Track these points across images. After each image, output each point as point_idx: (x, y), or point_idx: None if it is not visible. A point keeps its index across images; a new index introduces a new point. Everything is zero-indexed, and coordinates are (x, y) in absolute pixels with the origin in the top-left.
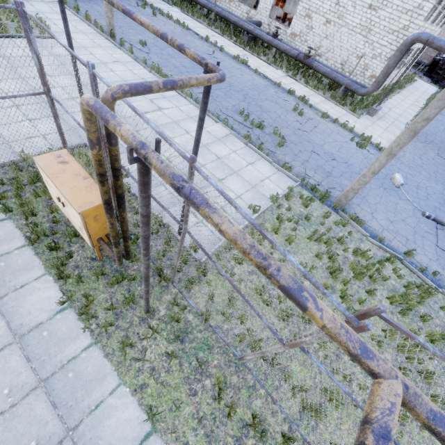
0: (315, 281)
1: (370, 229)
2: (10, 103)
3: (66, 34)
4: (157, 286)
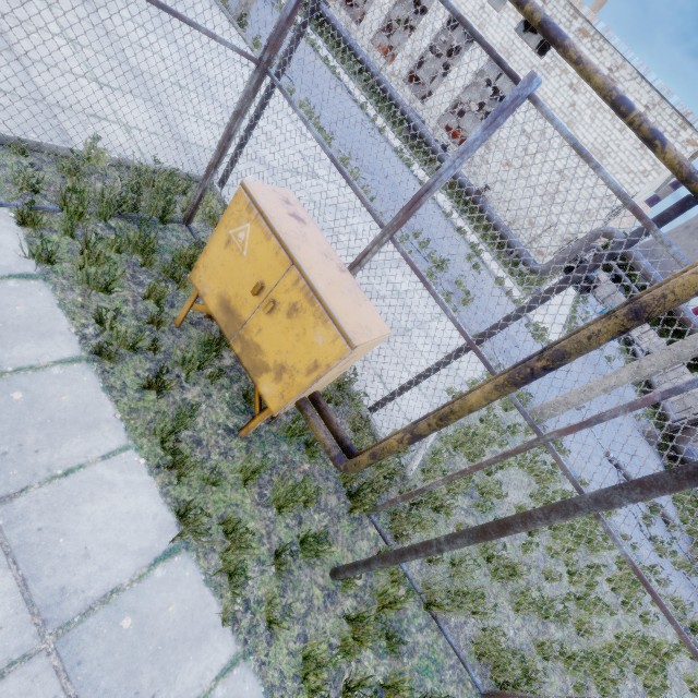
0: None
1: (568, 463)
2: (58, 29)
3: None
4: (345, 517)
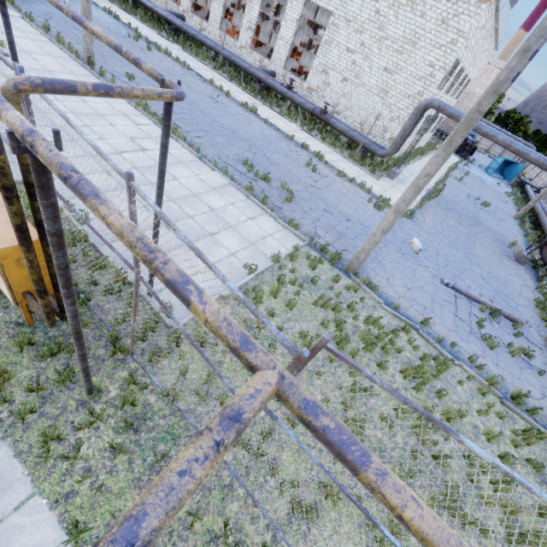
0: (254, 309)
1: (385, 295)
2: None
3: (8, 42)
4: (110, 360)
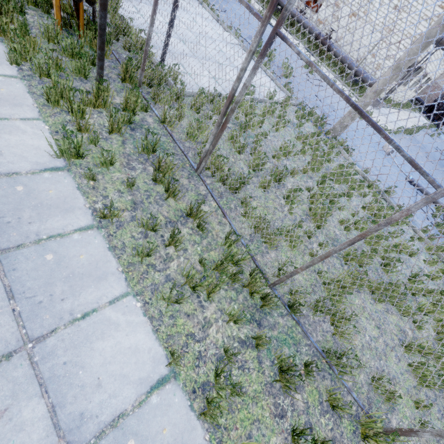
0: None
1: (357, 163)
2: None
3: None
4: (119, 83)
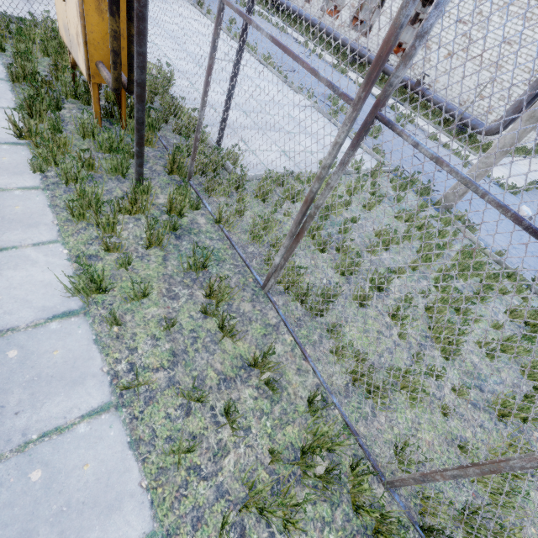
0: None
1: (484, 242)
2: None
3: None
4: (165, 177)
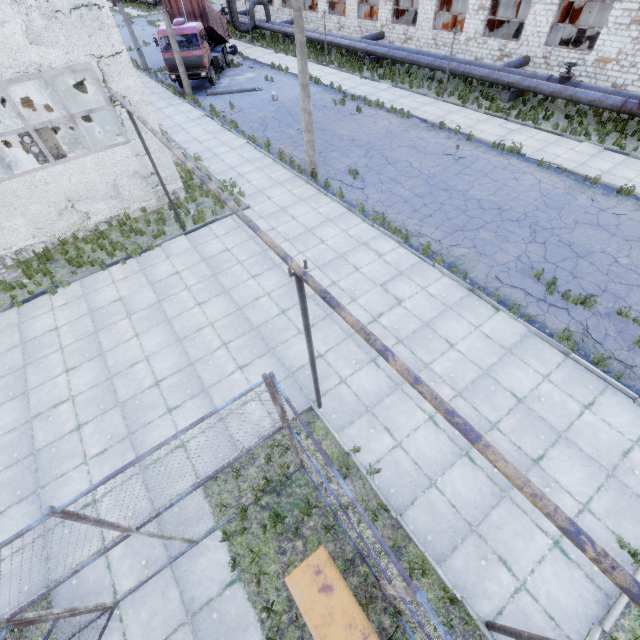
0: None
1: None
2: (218, 342)
3: (304, 326)
4: None
